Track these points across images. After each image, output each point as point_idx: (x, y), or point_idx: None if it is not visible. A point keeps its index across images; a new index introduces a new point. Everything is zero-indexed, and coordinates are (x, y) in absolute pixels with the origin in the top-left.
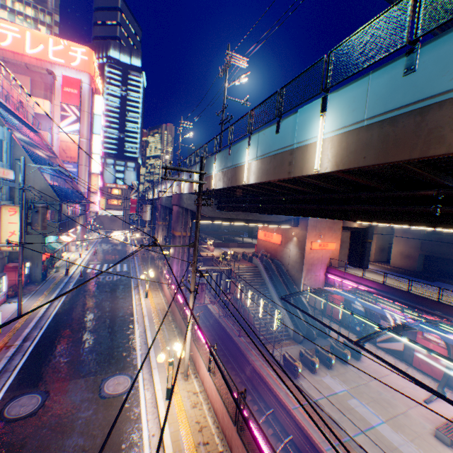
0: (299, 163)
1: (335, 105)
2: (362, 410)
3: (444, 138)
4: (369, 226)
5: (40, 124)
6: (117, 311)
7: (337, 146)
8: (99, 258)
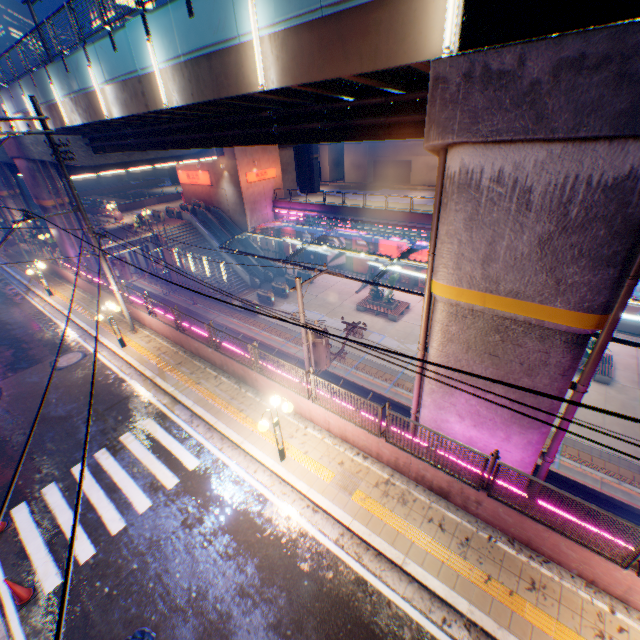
0: (151, 95)
1: (156, 30)
2: (310, 315)
3: (224, 85)
4: None
5: None
6: (22, 320)
7: (173, 80)
8: None
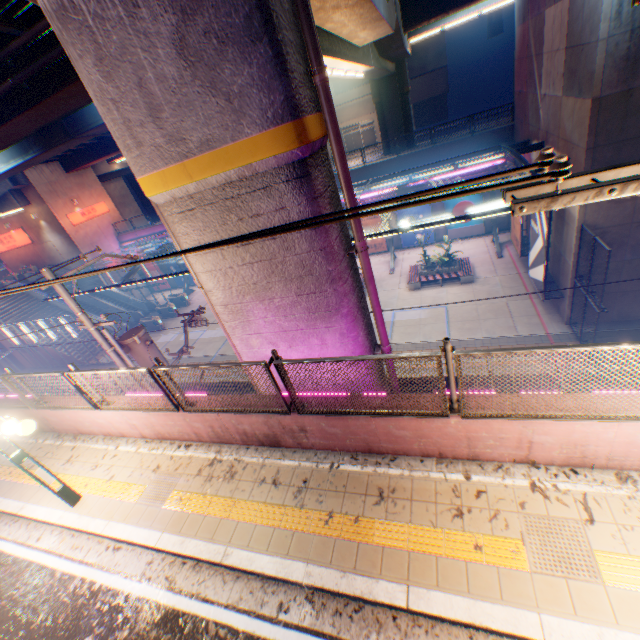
0: None
1: None
2: (191, 336)
3: None
4: None
5: None
6: None
7: None
8: None
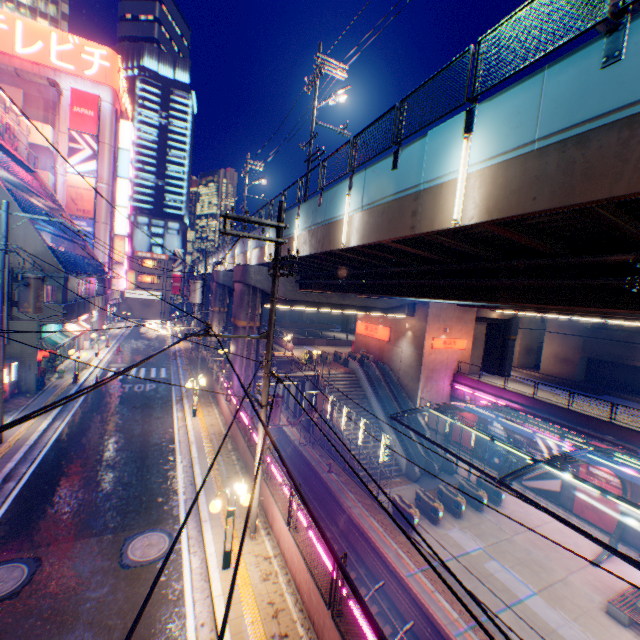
0: (428, 212)
1: (487, 120)
2: (504, 576)
3: None
4: (513, 316)
5: (37, 159)
6: (151, 436)
7: (490, 183)
8: (125, 359)
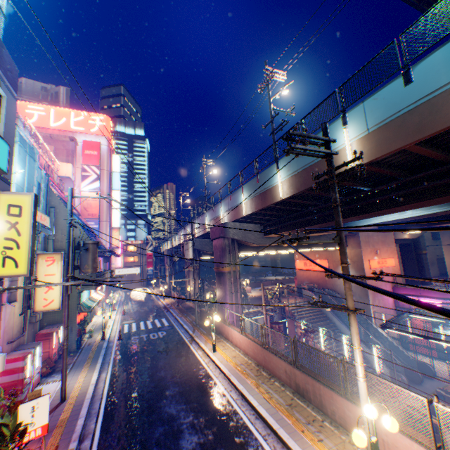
0: None
1: None
2: None
3: None
4: (418, 235)
5: (63, 184)
6: (187, 375)
7: None
8: (130, 316)
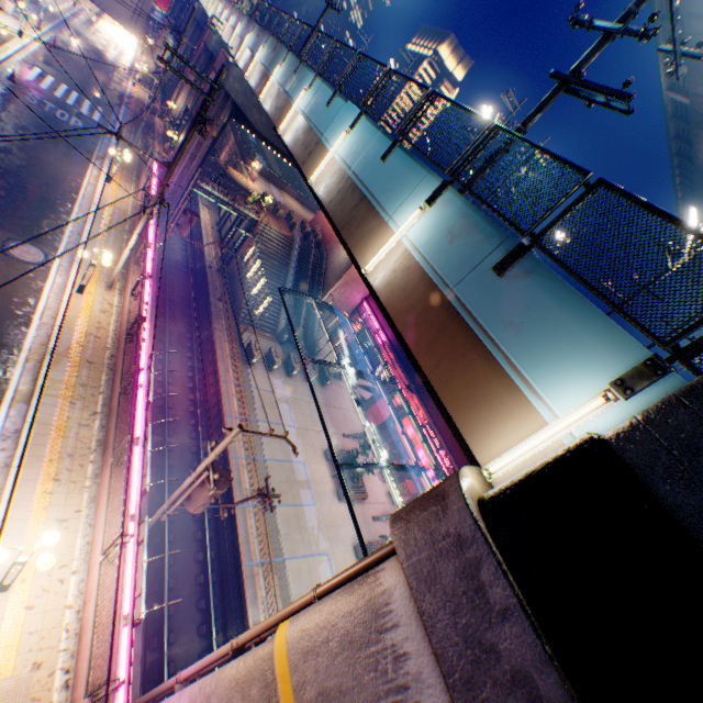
0: (313, 161)
1: (358, 132)
2: (285, 413)
3: (352, 229)
4: None
5: None
6: (57, 176)
7: (333, 175)
8: (57, 65)
